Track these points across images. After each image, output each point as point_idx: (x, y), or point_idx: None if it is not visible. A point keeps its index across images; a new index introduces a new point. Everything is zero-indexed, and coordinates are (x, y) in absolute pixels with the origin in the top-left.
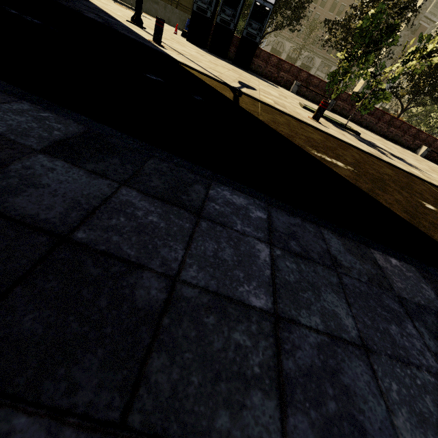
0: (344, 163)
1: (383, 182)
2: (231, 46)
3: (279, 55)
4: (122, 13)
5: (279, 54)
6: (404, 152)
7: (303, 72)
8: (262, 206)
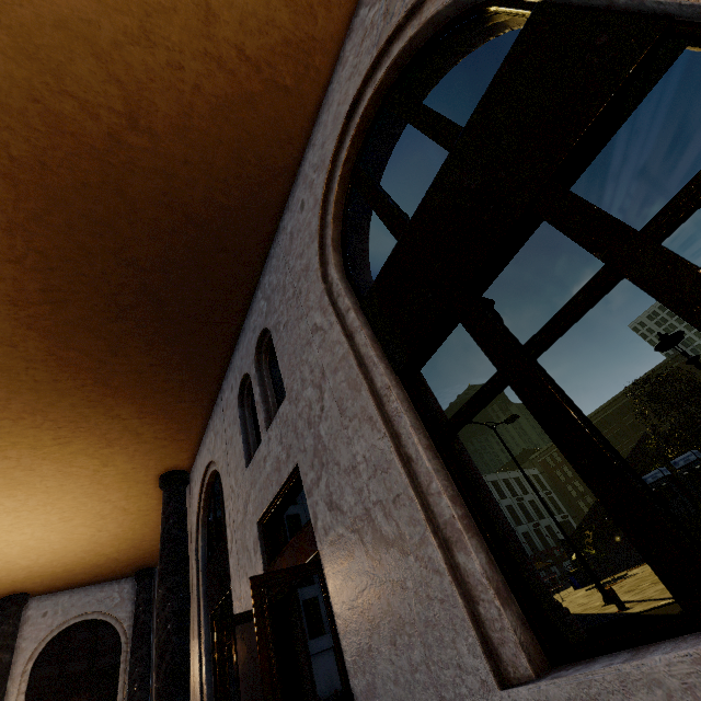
0: None
1: None
2: None
3: None
4: (600, 599)
5: None
6: None
7: None
8: None
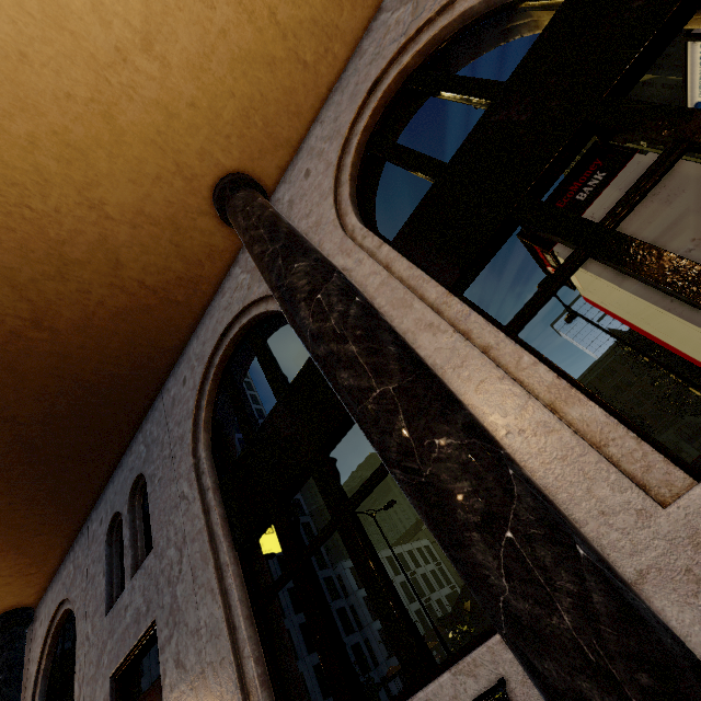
0: None
1: None
2: None
3: None
4: None
5: None
6: None
7: None
8: None
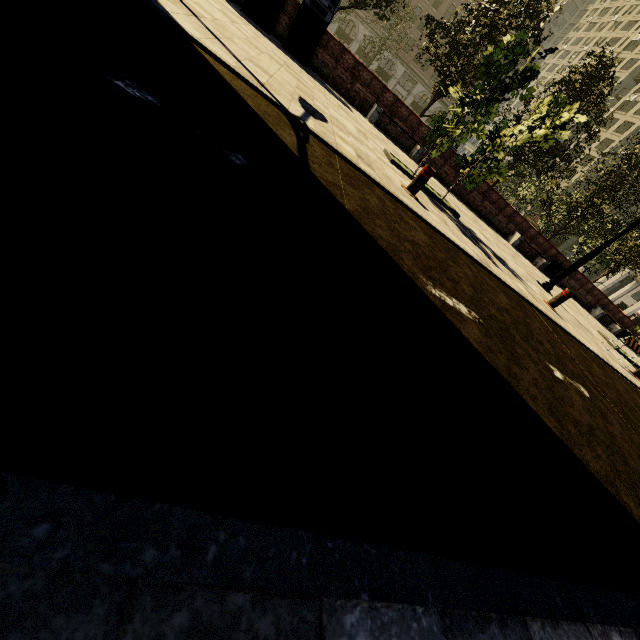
0: (466, 305)
1: (510, 335)
2: (283, 13)
3: (348, 44)
4: None
5: (348, 41)
6: (499, 242)
7: (389, 92)
8: (436, 636)
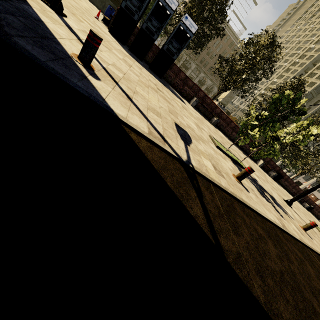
0: None
1: None
2: (149, 51)
3: None
4: None
5: None
6: (258, 171)
7: (201, 91)
8: None
